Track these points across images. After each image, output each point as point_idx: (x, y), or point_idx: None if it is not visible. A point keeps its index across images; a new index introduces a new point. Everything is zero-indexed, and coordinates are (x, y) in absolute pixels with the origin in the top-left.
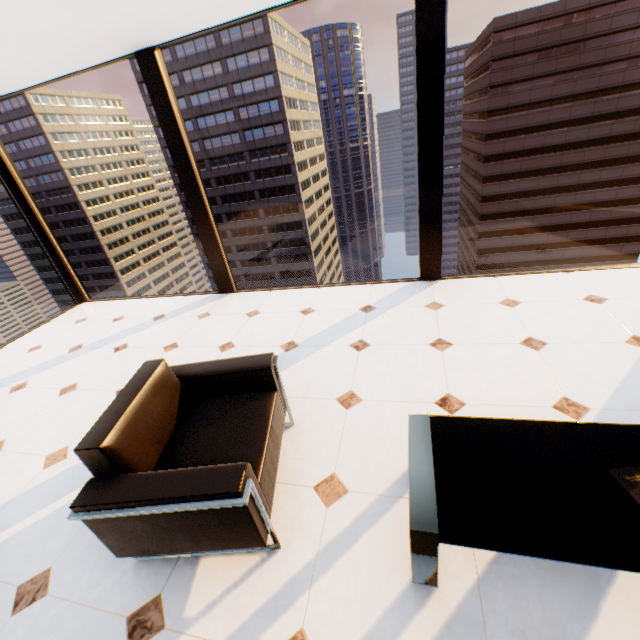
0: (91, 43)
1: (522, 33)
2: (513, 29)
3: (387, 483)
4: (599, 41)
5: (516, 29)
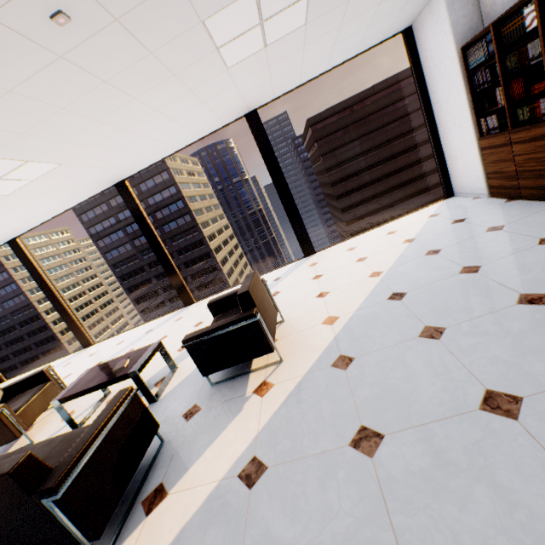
0: None
1: (327, 122)
2: (321, 122)
3: (92, 404)
4: (376, 115)
5: (323, 121)
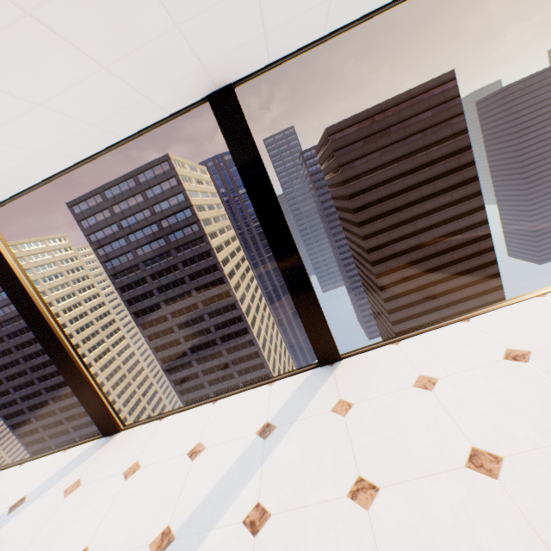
0: None
1: (347, 132)
2: (340, 131)
3: None
4: (397, 126)
5: (342, 131)
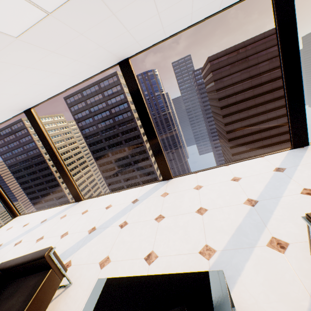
0: (0, 113)
1: (221, 60)
2: (217, 59)
3: None
4: (253, 56)
5: (218, 59)
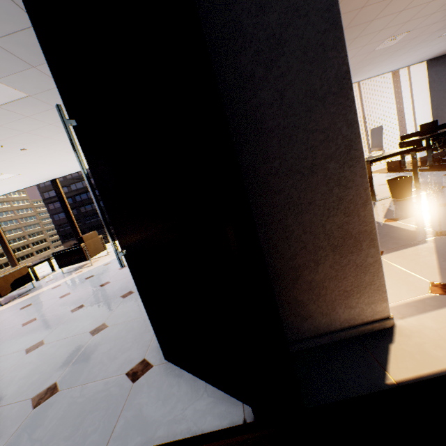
0: None
1: None
2: None
3: None
4: None
5: None
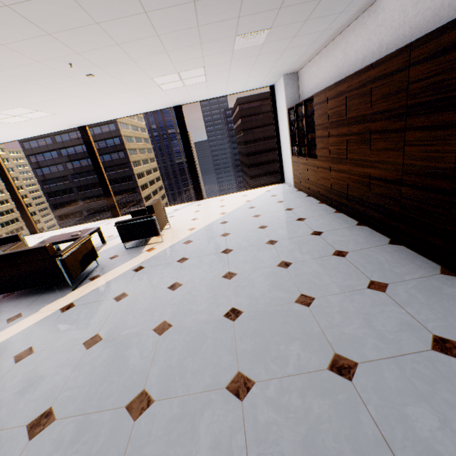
0: None
1: (252, 105)
2: (248, 103)
3: None
4: None
5: (249, 103)
